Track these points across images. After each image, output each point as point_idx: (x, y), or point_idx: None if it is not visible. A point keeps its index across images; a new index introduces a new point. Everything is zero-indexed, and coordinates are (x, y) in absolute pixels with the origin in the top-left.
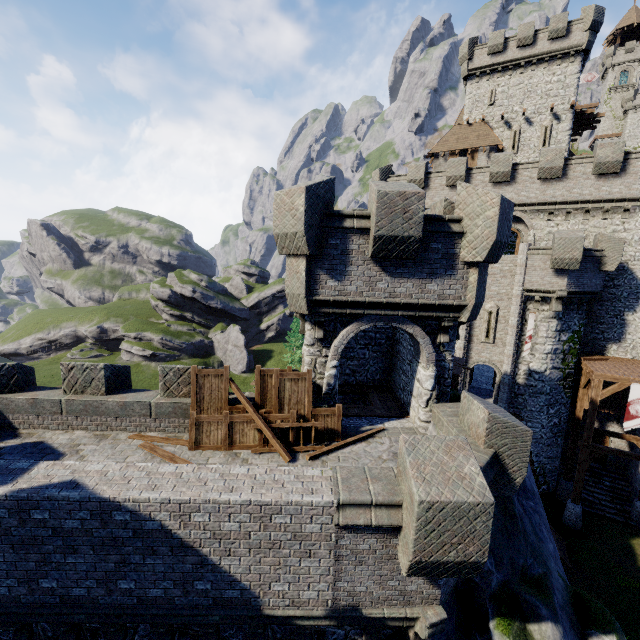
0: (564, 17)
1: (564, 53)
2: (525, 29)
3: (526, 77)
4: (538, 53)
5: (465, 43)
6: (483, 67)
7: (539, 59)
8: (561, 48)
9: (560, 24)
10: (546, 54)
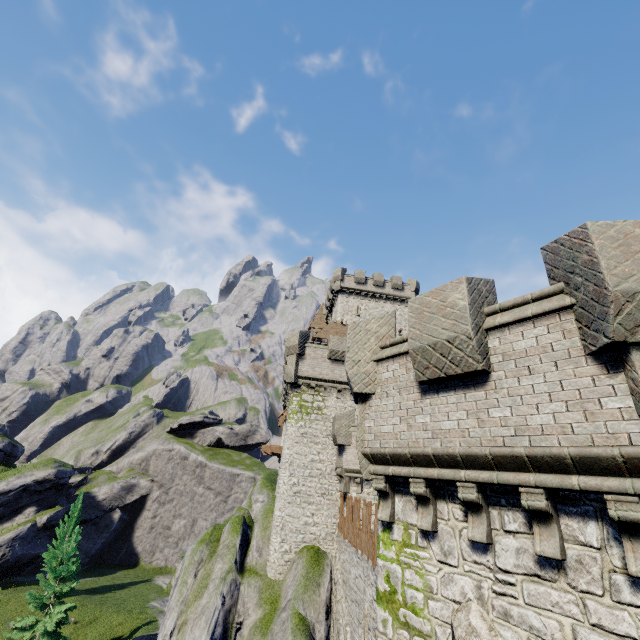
0: (400, 279)
1: (402, 299)
2: (378, 276)
3: (380, 305)
4: (387, 293)
5: (339, 269)
6: (351, 288)
7: (387, 297)
8: (400, 295)
9: (399, 282)
10: (391, 296)
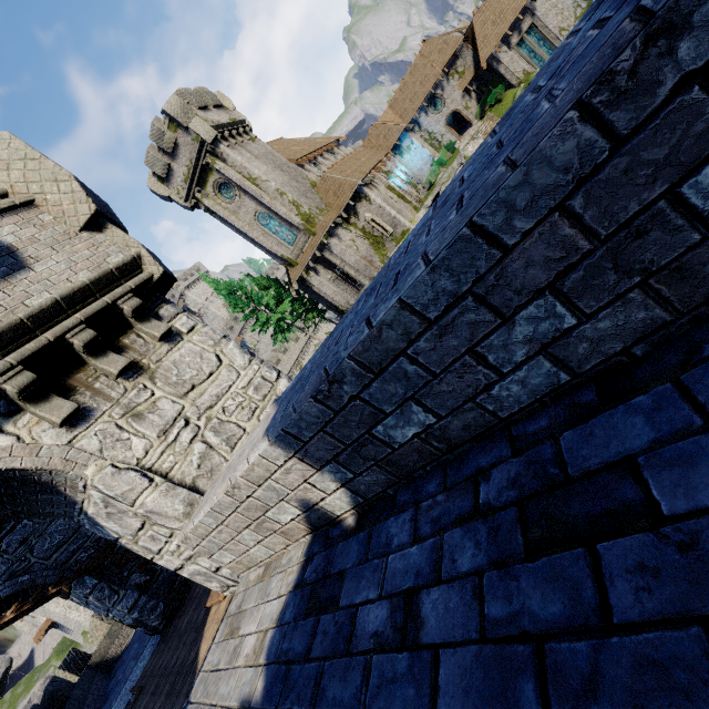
0: None
1: None
2: None
3: None
4: None
5: None
6: None
7: None
8: None
9: None
10: None
